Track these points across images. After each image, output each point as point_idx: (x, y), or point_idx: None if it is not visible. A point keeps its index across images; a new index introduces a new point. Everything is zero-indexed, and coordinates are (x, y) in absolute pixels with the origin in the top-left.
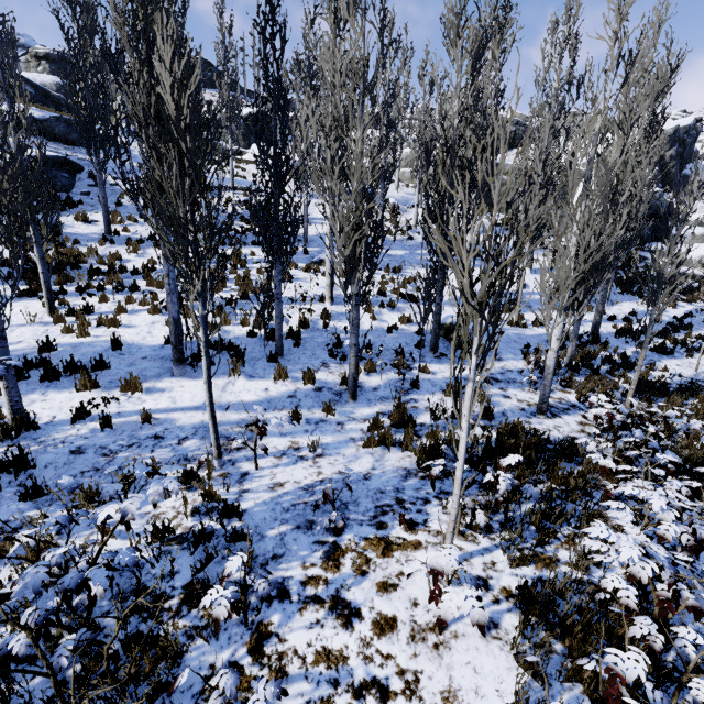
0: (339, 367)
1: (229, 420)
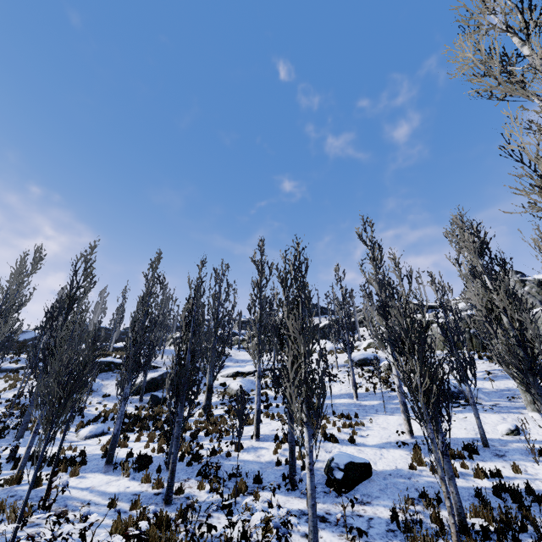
0: (194, 482)
1: (83, 498)
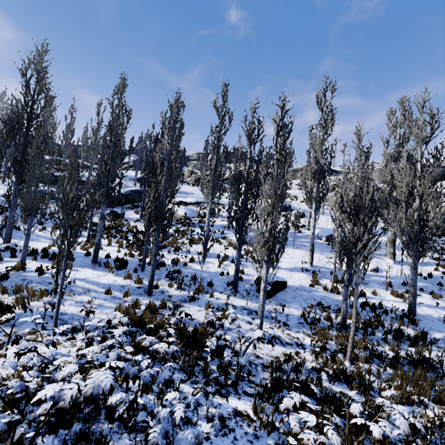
0: (164, 282)
1: (83, 286)
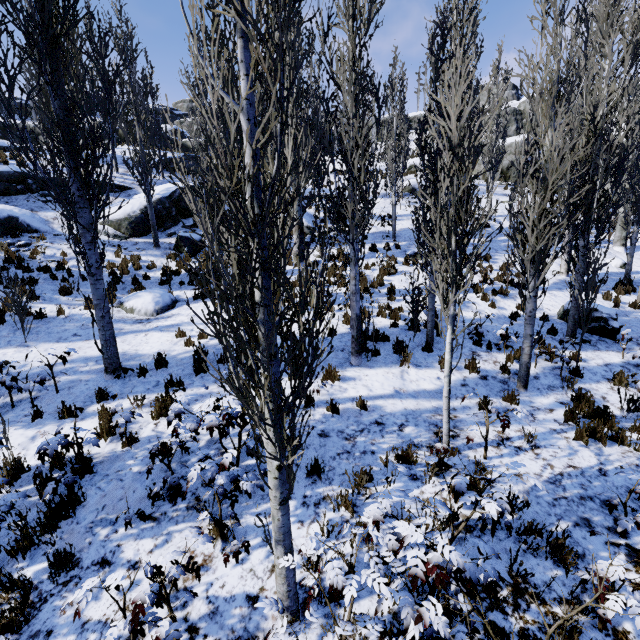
0: (489, 356)
1: (425, 408)
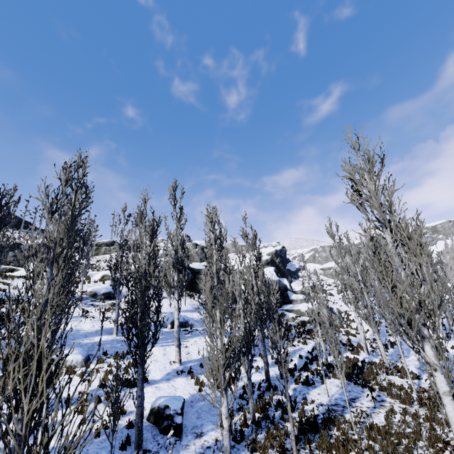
0: None
1: None
